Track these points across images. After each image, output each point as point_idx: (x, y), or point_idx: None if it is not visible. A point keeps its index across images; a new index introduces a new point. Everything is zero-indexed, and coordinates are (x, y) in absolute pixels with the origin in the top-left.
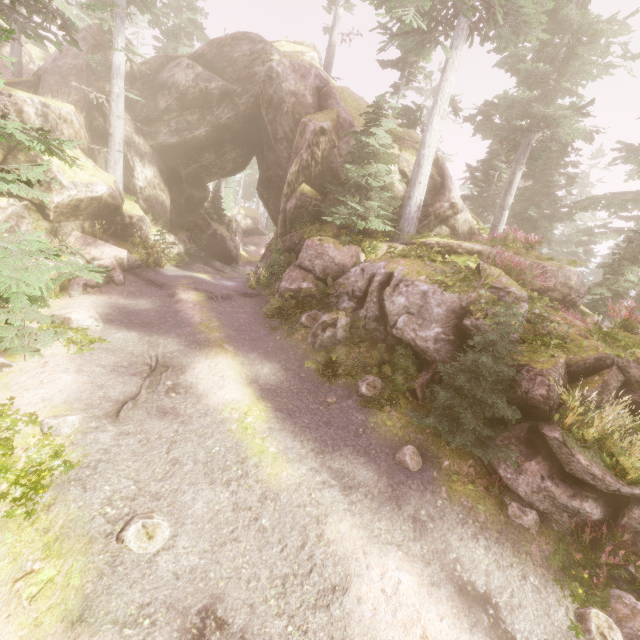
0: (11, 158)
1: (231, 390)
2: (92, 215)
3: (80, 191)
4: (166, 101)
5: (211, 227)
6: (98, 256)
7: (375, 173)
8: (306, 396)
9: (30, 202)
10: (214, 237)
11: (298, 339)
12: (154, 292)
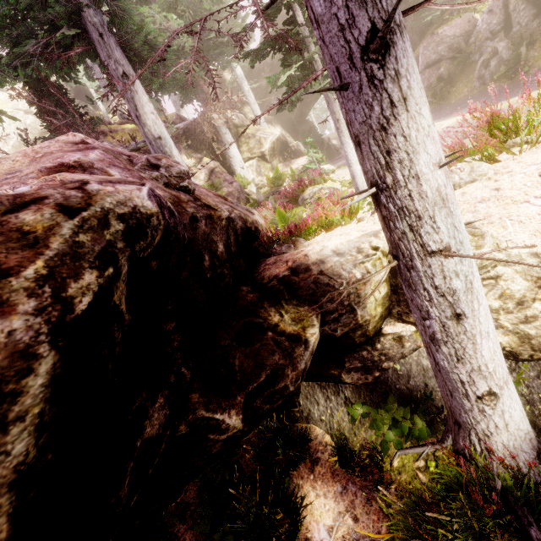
0: (240, 143)
1: (449, 121)
2: (279, 153)
3: (272, 137)
4: (265, 79)
5: (324, 143)
6: (297, 167)
7: None
8: (510, 93)
9: (258, 157)
10: (329, 149)
11: (466, 95)
12: (339, 160)
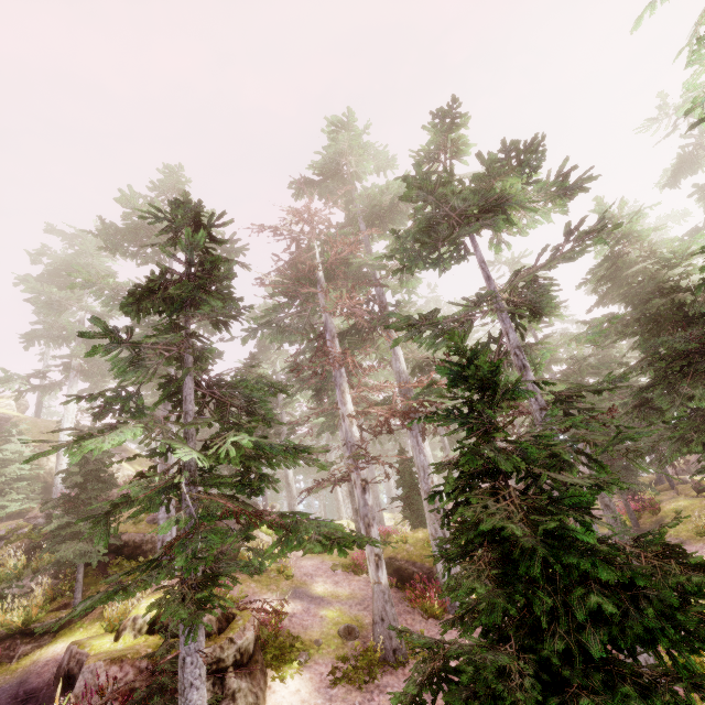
0: None
1: None
2: None
3: None
4: None
5: None
6: None
7: (7, 472)
8: None
9: None
10: None
11: None
12: None
